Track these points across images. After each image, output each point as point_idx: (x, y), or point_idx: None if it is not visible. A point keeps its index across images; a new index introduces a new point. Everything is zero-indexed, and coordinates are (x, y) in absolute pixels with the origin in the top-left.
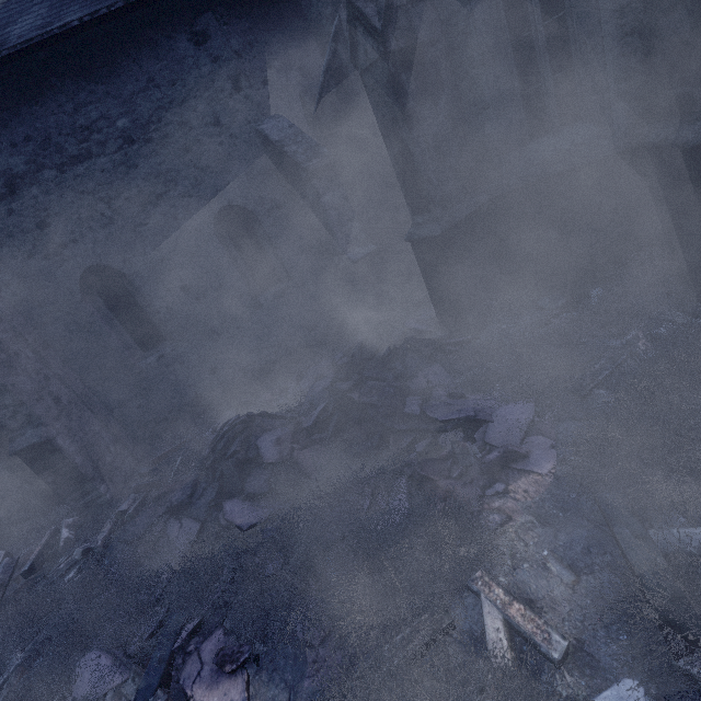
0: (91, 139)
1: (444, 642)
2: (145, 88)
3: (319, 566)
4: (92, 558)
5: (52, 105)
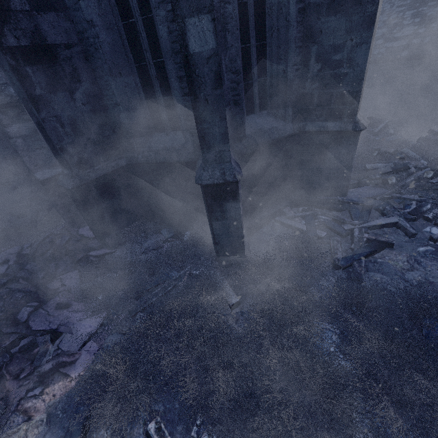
0: None
1: None
2: None
3: None
4: None
5: None
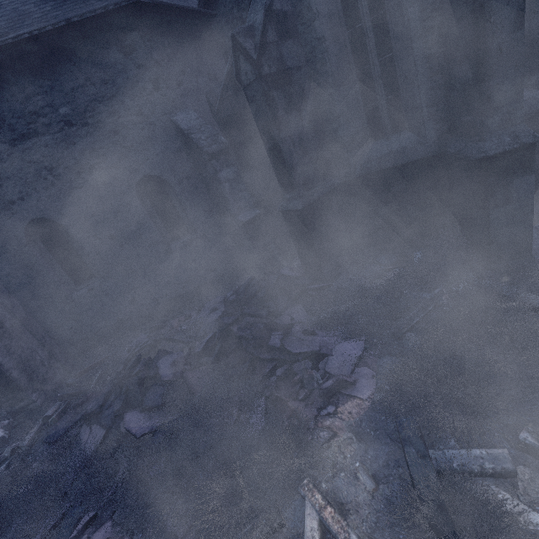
0: (38, 121)
1: (275, 537)
2: (83, 85)
3: (189, 471)
4: (17, 456)
5: (6, 95)
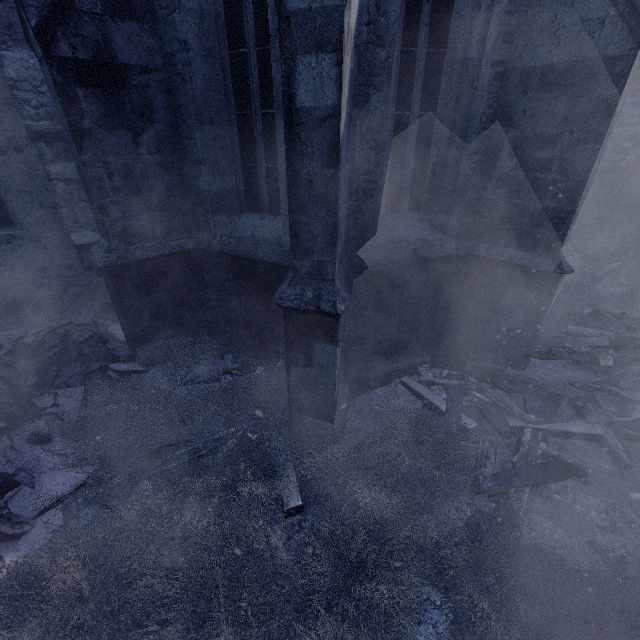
0: None
1: None
2: None
3: None
4: None
5: None
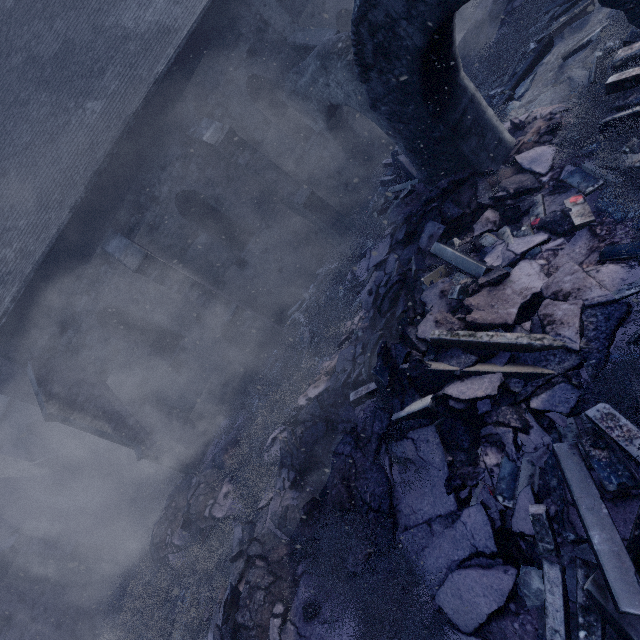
0: None
1: None
2: None
3: None
4: None
5: None
